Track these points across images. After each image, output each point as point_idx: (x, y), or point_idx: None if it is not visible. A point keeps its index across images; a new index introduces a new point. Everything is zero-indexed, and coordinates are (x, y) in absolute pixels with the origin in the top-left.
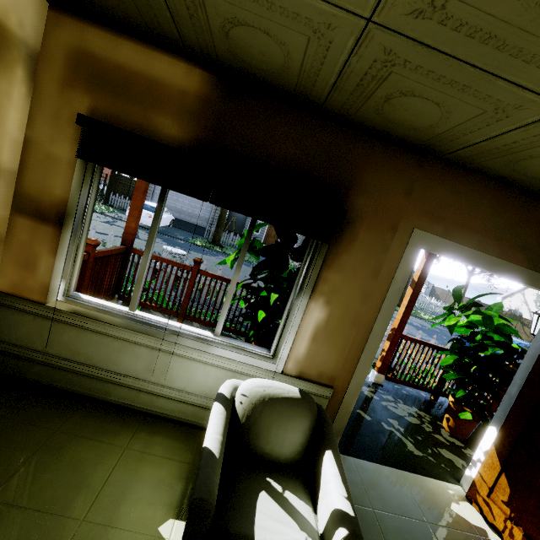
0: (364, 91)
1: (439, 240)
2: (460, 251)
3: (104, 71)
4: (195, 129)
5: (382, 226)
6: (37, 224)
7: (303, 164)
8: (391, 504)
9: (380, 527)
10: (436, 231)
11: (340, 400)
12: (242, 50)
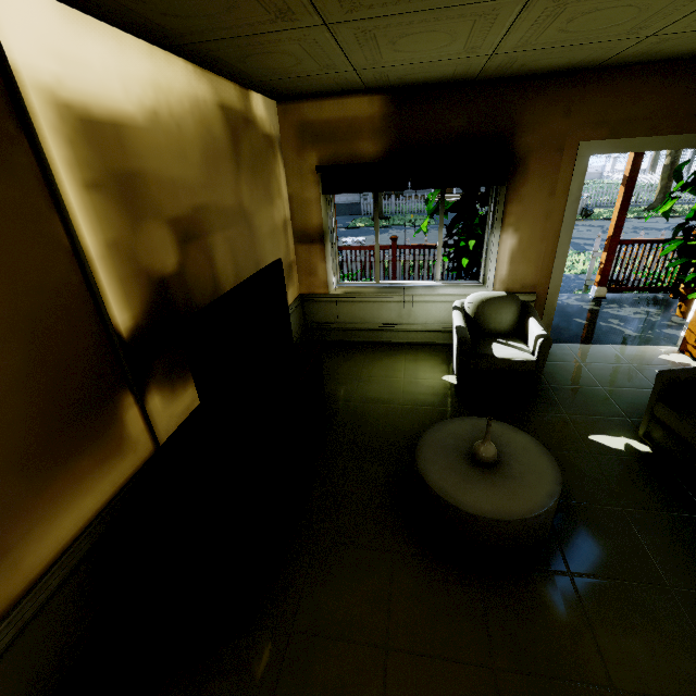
0: (503, 68)
1: (606, 143)
2: (630, 145)
3: (319, 129)
4: (385, 141)
5: (549, 152)
6: (310, 246)
7: (470, 130)
8: (598, 360)
9: (587, 369)
10: (602, 136)
11: (544, 301)
12: (410, 80)
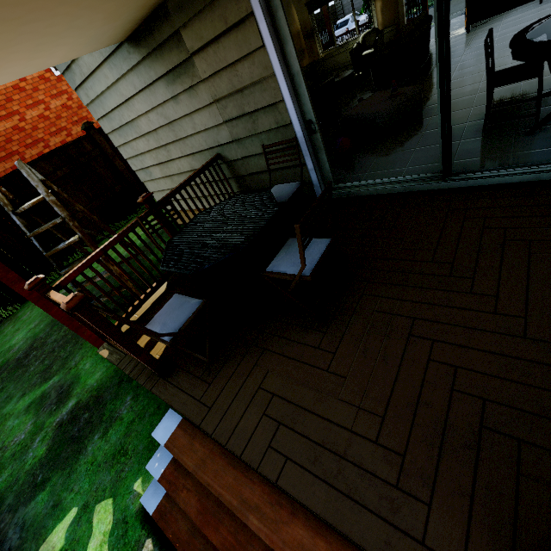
0: None
1: None
2: None
3: None
4: None
5: None
6: (309, 39)
7: None
8: None
9: None
10: None
11: (400, 27)
12: None
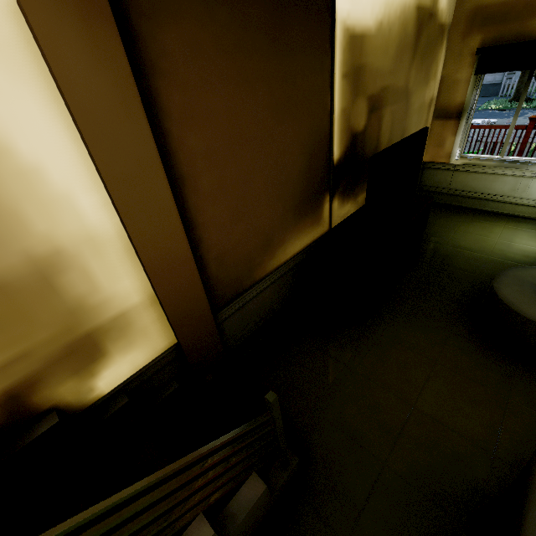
0: None
1: None
2: None
3: (492, 12)
4: None
5: None
6: (445, 121)
7: None
8: None
9: None
10: None
11: None
12: None
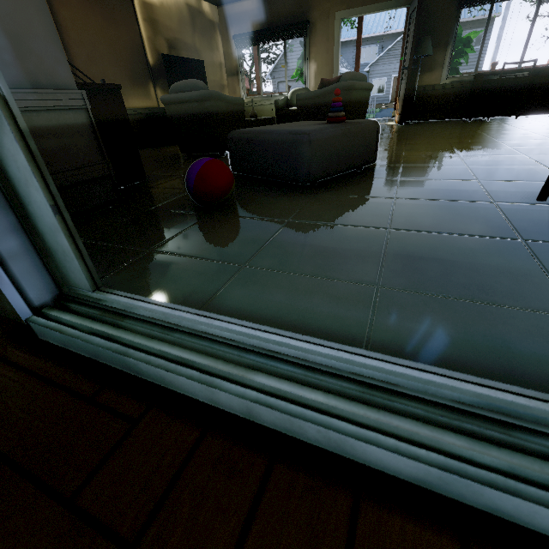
0: None
1: (346, 12)
2: (355, 11)
3: (233, 18)
4: (259, 21)
5: (324, 19)
6: (233, 78)
7: (292, 12)
8: None
9: None
10: (344, 8)
11: None
12: None
